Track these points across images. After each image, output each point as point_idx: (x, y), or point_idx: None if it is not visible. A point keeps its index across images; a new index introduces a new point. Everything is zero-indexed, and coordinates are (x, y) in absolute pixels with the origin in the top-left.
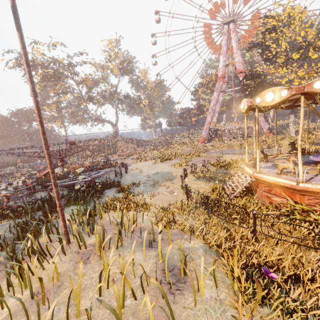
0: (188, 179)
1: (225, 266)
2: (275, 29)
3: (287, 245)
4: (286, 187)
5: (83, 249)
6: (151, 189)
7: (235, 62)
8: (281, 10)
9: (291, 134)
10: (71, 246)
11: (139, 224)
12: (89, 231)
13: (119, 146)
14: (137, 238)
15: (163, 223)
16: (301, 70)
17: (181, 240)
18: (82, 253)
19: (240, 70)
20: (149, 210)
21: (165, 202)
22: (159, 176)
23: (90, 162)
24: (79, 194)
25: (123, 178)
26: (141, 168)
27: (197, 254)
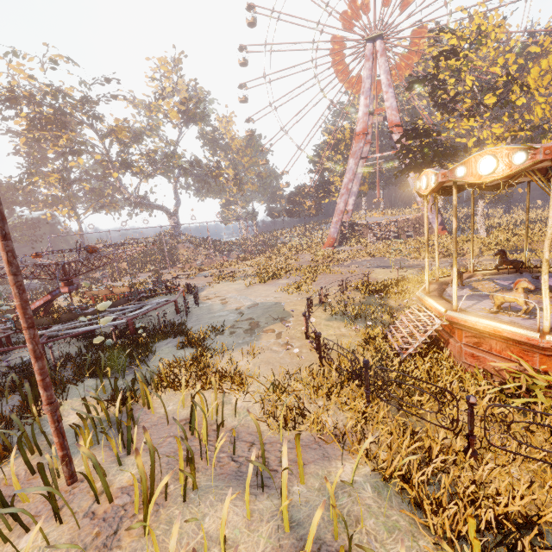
0: (316, 318)
1: (427, 531)
2: (455, 53)
3: (535, 465)
4: (515, 341)
5: (105, 503)
6: (246, 339)
7: (384, 108)
8: (465, 20)
9: (479, 233)
10: (76, 494)
11: (228, 421)
12: (120, 445)
13: (182, 252)
14: (228, 462)
15: (281, 421)
16: (498, 125)
17: (322, 464)
18: (102, 518)
19: (394, 123)
20: (247, 388)
21: (277, 369)
22: (260, 312)
23: (127, 285)
24: (101, 355)
25: (191, 317)
26: (224, 295)
27: (363, 503)
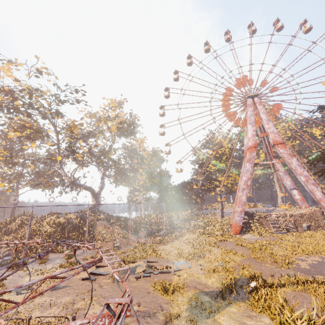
0: None
1: None
2: None
3: None
4: None
5: None
6: None
7: (266, 133)
8: None
9: None
10: None
11: None
12: None
13: (99, 229)
14: None
15: None
16: None
17: None
18: None
19: (278, 141)
20: None
21: None
22: None
23: None
24: None
25: None
26: None
27: None
